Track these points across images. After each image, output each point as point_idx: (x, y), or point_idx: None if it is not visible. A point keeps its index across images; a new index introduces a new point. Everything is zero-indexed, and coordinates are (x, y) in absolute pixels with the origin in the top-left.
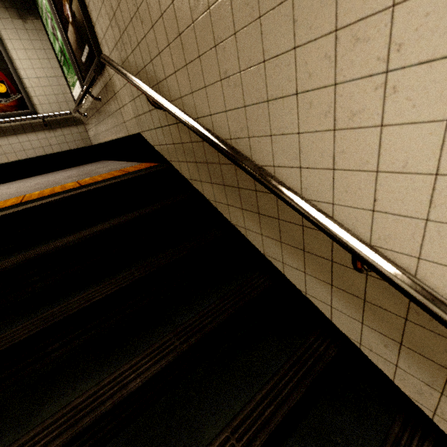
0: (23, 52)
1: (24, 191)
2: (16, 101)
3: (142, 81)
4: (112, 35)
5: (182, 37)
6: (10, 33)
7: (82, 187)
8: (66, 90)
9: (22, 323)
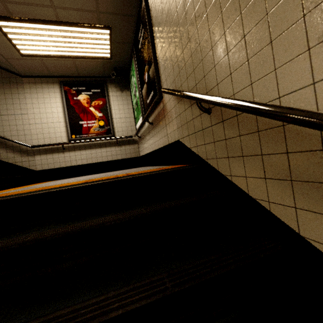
0: (117, 106)
1: (92, 178)
2: (106, 130)
3: (193, 92)
4: (172, 75)
5: (247, 37)
6: (114, 98)
7: (129, 176)
8: (133, 124)
9: (27, 319)
